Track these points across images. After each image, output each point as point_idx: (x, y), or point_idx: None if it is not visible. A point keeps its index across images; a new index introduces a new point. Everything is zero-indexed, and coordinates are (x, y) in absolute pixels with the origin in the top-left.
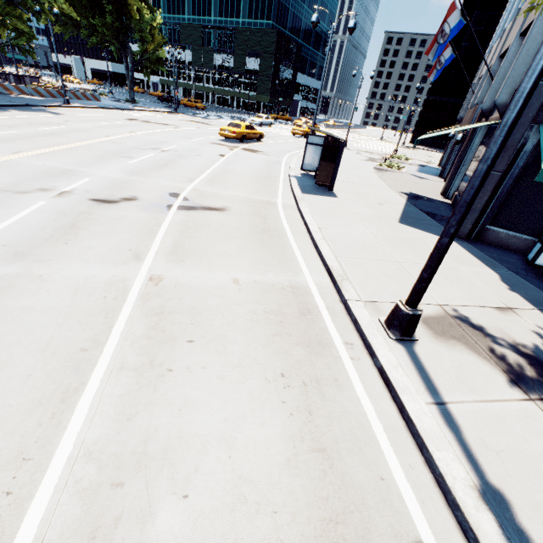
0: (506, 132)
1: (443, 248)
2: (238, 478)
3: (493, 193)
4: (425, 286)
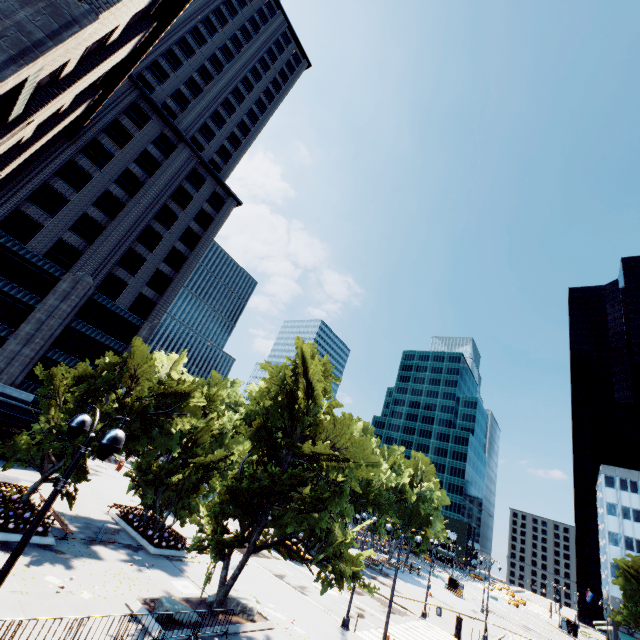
0: (607, 631)
1: None
2: None
3: None
4: None
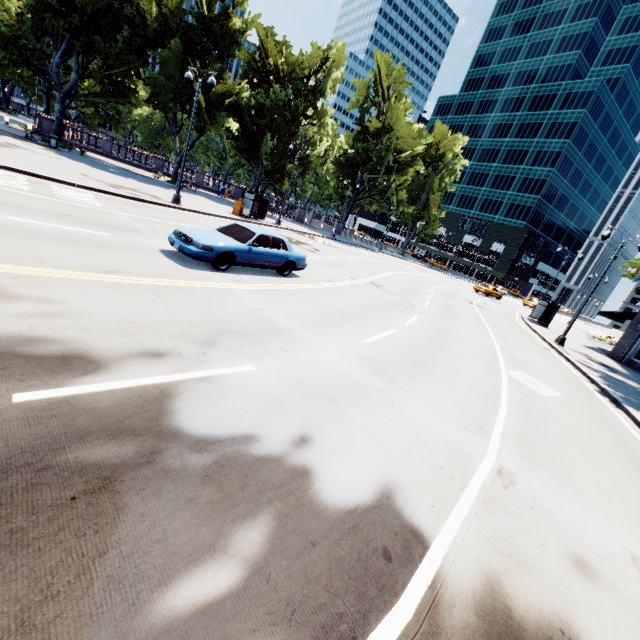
0: (588, 297)
1: (573, 320)
2: (514, 333)
3: (634, 341)
4: (567, 330)
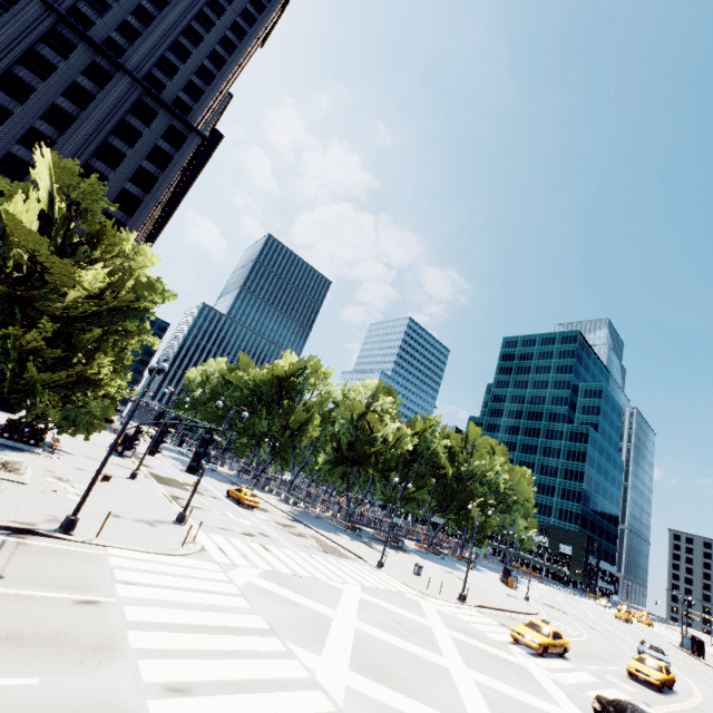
0: None
1: None
2: None
3: None
4: None
